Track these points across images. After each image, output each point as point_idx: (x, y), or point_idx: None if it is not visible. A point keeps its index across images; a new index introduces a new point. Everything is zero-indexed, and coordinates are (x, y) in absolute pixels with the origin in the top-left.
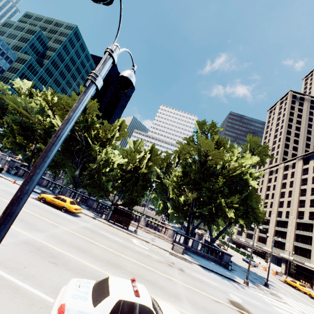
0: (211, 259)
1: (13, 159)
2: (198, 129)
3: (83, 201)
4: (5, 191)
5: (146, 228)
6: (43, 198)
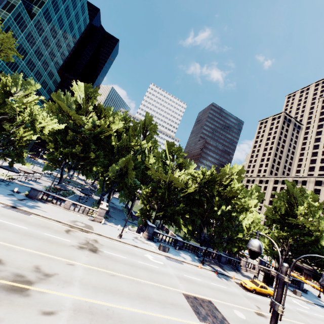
0: (294, 286)
1: (148, 223)
2: (288, 189)
3: (214, 258)
4: (249, 298)
5: None
6: (253, 289)
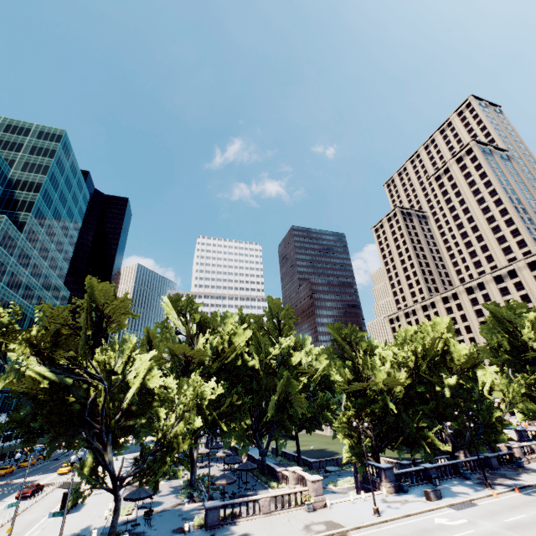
0: None
1: (379, 466)
2: (494, 313)
3: (483, 467)
4: None
5: None
6: None
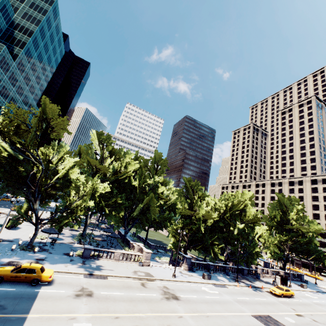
0: (298, 280)
1: (185, 256)
2: (279, 199)
3: (238, 272)
4: (283, 303)
5: (272, 276)
6: (281, 294)
